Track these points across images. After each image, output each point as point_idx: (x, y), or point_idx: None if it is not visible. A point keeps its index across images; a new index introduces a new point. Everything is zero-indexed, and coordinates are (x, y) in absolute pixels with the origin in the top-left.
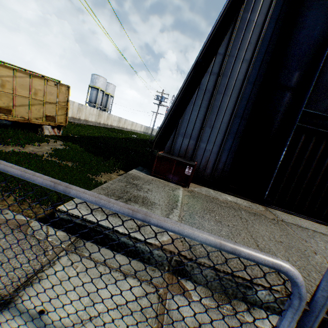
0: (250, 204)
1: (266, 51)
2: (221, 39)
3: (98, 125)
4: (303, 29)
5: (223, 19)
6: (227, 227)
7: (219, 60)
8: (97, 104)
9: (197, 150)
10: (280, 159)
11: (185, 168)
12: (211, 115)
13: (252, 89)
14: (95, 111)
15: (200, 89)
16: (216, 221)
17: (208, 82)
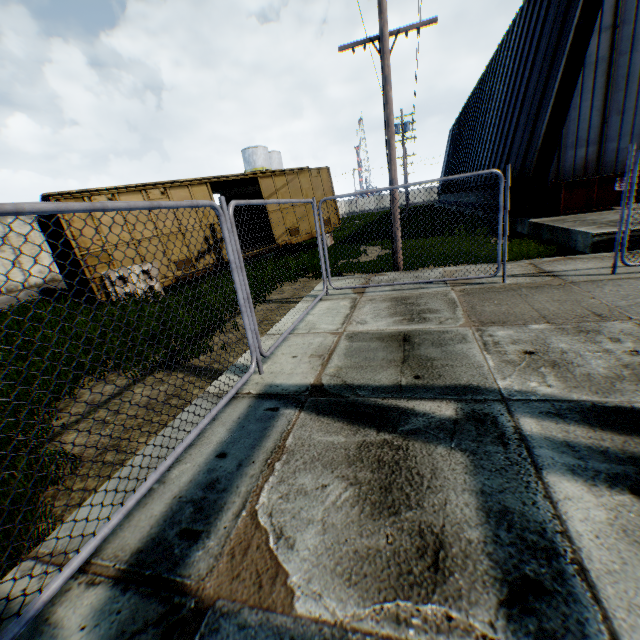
0: None
1: None
2: None
3: None
4: None
5: None
6: None
7: (608, 5)
8: None
9: (603, 158)
10: None
11: (612, 183)
12: (614, 95)
13: None
14: None
15: (586, 66)
16: None
17: (597, 48)
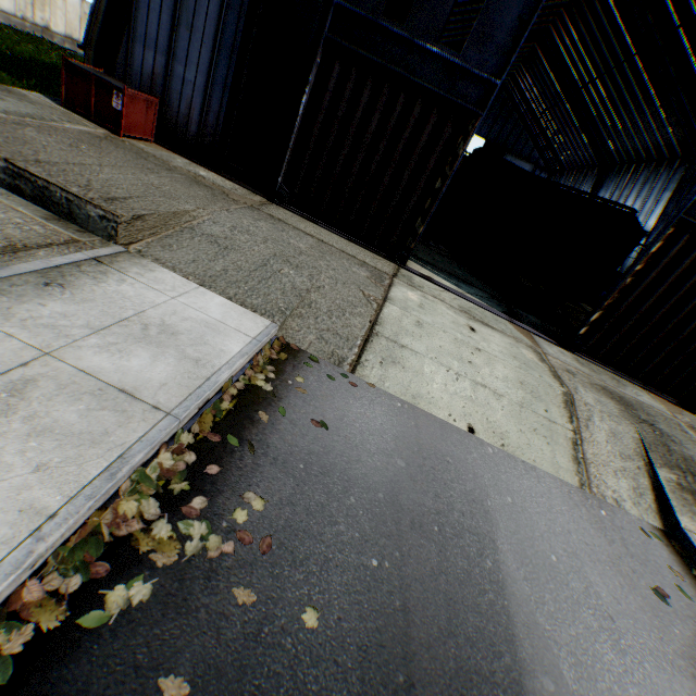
0: (242, 191)
1: None
2: None
3: None
4: None
5: None
6: (77, 151)
7: None
8: None
9: (171, 80)
10: (299, 112)
11: (112, 96)
12: None
13: None
14: None
15: None
16: (67, 144)
17: None
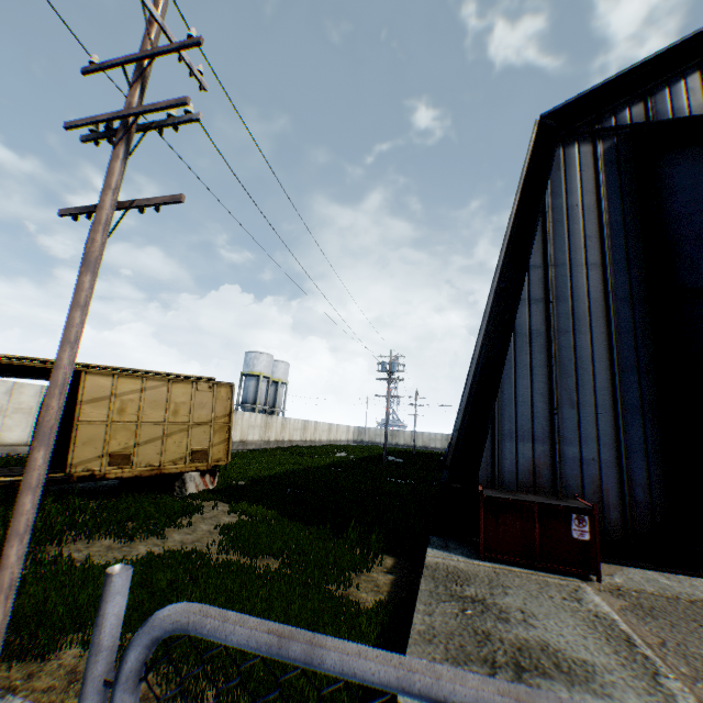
0: None
1: (627, 241)
2: (527, 244)
3: (266, 446)
4: (675, 195)
5: (519, 215)
6: None
7: (536, 276)
8: (259, 405)
9: (561, 465)
10: None
11: (567, 521)
12: (563, 378)
13: (634, 311)
14: (258, 420)
15: (519, 335)
16: None
17: (530, 317)
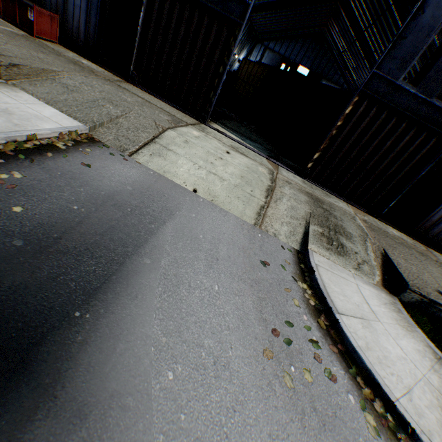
0: (108, 74)
1: None
2: None
3: None
4: None
5: None
6: None
7: None
8: None
9: (67, 5)
10: (139, 24)
11: (28, 11)
12: None
13: None
14: None
15: None
16: None
17: None
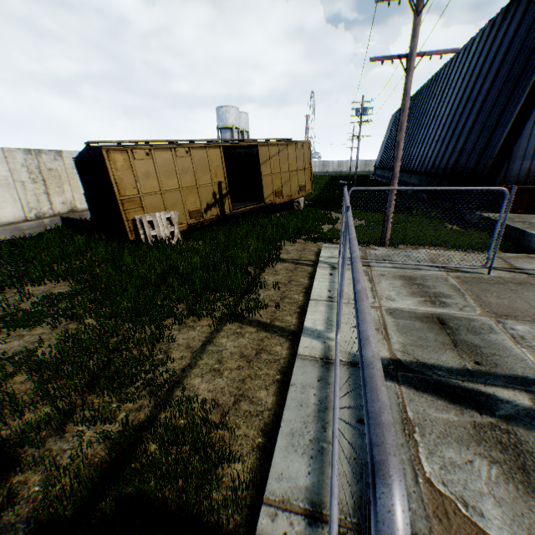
0: None
1: None
2: None
3: None
4: None
5: None
6: None
7: None
8: None
9: None
10: None
11: None
12: None
13: None
14: None
15: None
16: None
17: None
